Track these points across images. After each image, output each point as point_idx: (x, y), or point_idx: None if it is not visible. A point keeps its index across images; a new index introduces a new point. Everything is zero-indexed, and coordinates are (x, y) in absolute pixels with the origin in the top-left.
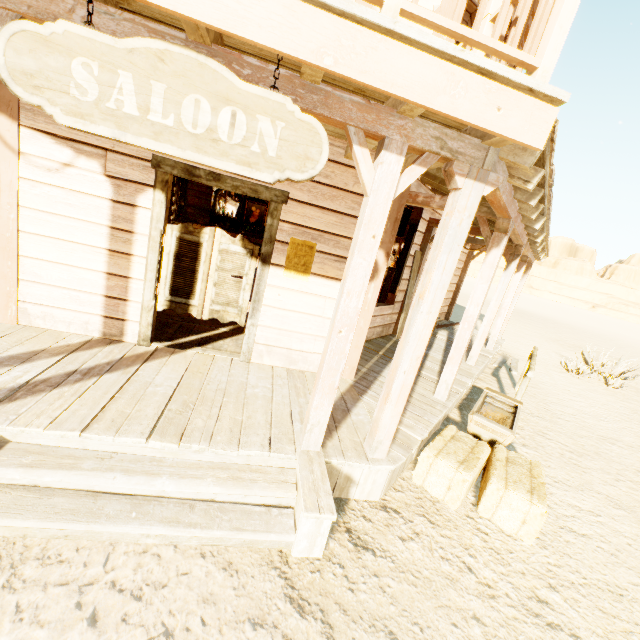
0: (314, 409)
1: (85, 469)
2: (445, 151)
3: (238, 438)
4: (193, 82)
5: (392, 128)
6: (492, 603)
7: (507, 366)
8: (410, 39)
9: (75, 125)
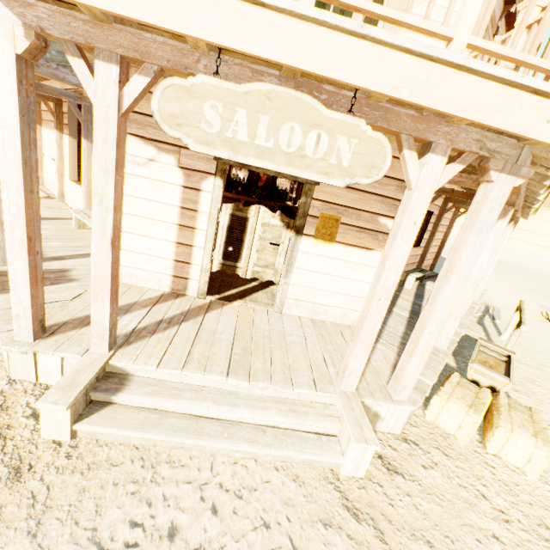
0: (353, 359)
1: (187, 398)
2: (483, 151)
3: (290, 379)
4: (290, 113)
5: (439, 134)
6: (507, 526)
7: (490, 315)
8: (476, 70)
9: (202, 151)
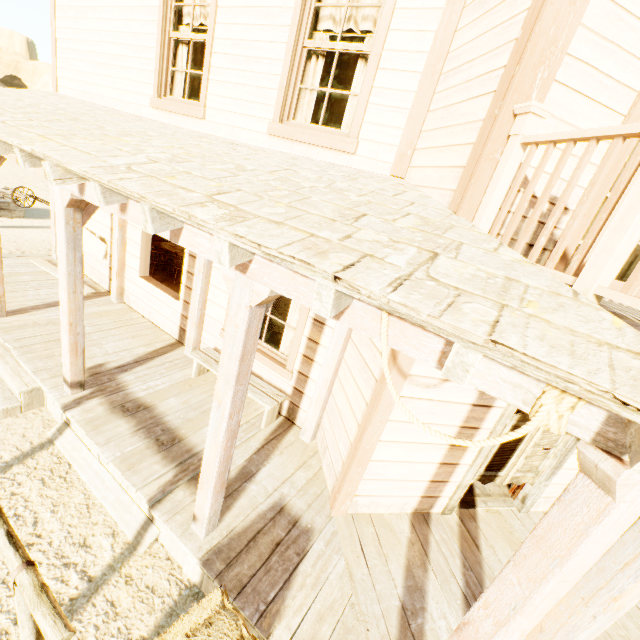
0: None
1: None
2: None
3: None
4: None
5: None
6: None
7: None
8: None
9: None
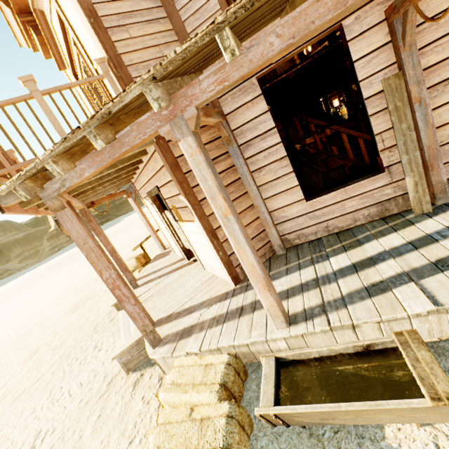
0: None
1: None
2: None
3: None
4: None
5: None
6: None
7: None
8: None
9: None
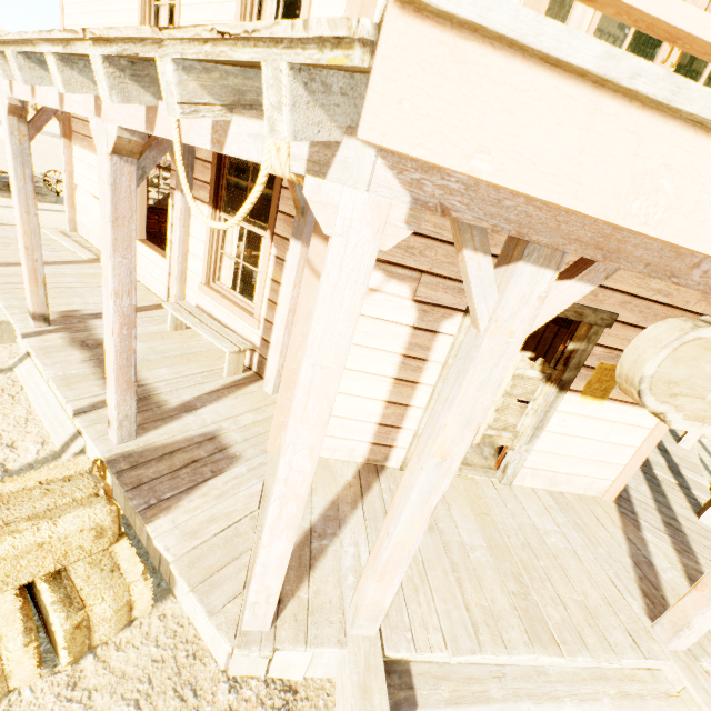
0: (703, 619)
1: (498, 699)
2: None
3: (604, 637)
4: None
5: None
6: None
7: None
8: None
9: (688, 428)
